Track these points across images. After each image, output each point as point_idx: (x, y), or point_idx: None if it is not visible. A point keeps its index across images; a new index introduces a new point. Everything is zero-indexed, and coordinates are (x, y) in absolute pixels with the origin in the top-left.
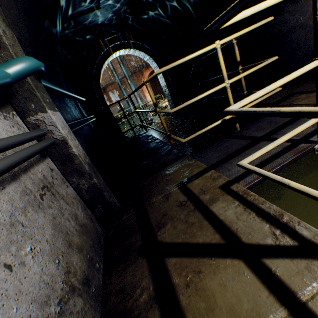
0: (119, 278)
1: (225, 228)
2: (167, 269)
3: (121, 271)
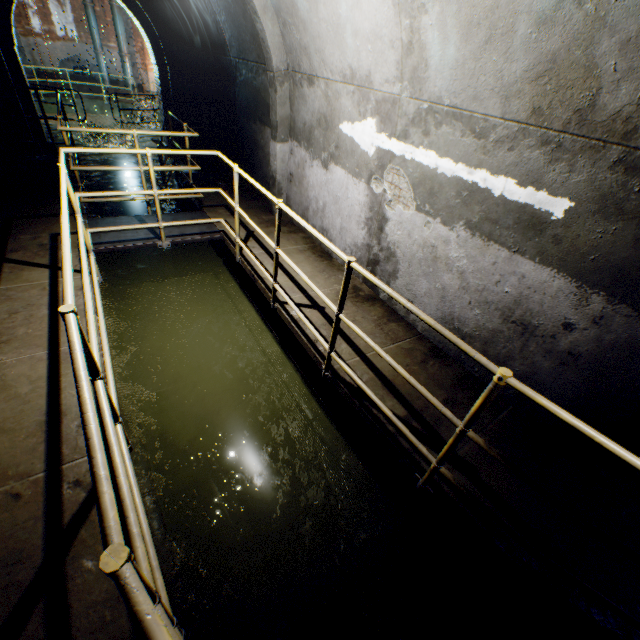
0: None
1: (57, 260)
2: (4, 267)
3: None
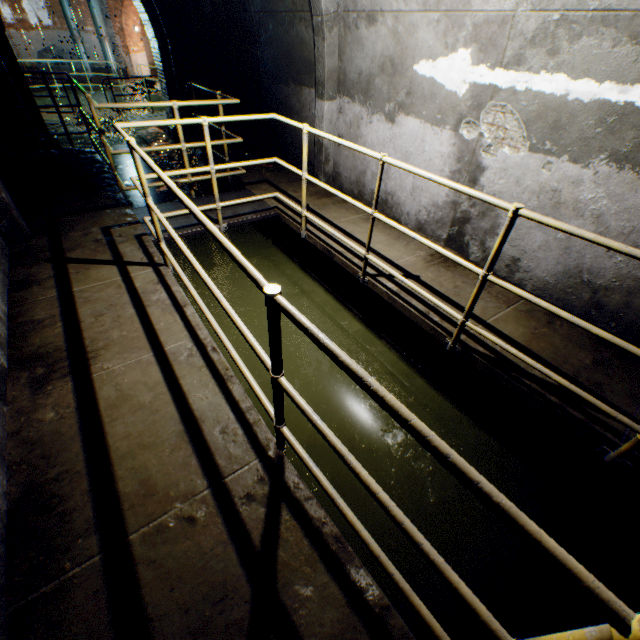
0: (26, 271)
1: (120, 255)
2: (68, 268)
3: (29, 268)
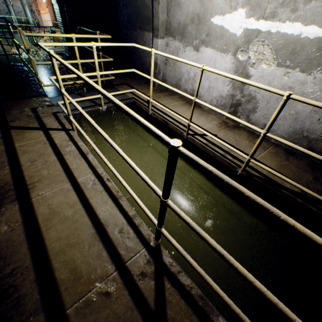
0: None
1: (44, 124)
2: (11, 132)
3: None
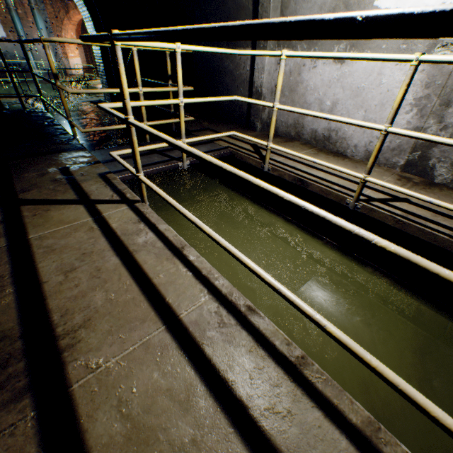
0: None
1: (84, 193)
2: (21, 210)
3: None
